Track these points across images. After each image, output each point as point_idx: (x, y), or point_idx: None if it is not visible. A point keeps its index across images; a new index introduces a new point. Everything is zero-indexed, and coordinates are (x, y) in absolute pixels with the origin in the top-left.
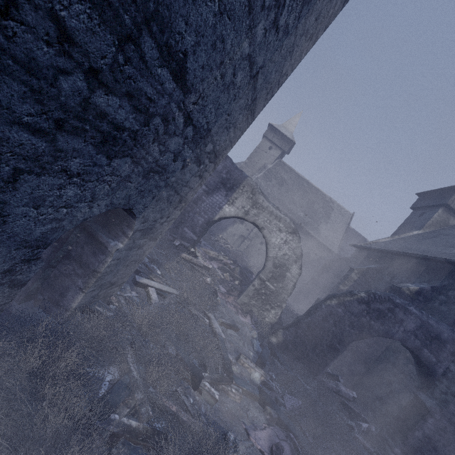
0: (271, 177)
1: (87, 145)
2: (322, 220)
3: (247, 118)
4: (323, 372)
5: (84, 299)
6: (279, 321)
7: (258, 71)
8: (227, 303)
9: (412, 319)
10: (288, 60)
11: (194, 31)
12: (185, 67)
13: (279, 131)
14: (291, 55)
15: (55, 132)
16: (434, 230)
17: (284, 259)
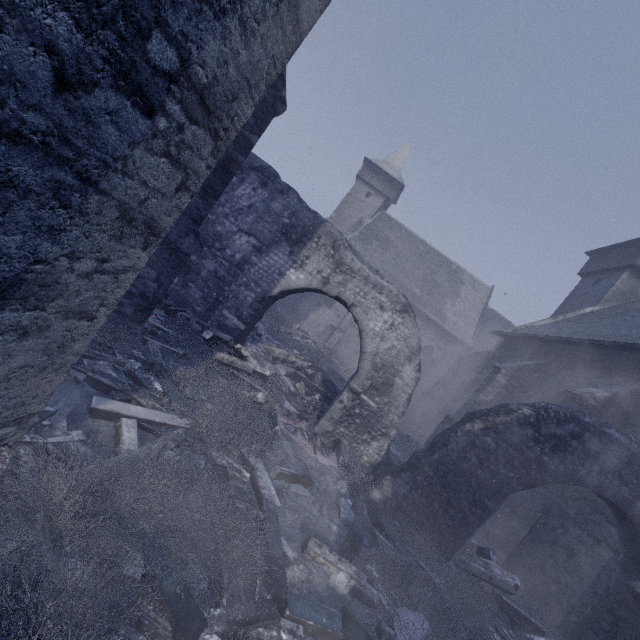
0: (371, 237)
1: None
2: (447, 298)
3: (277, 12)
4: (463, 546)
5: None
6: (385, 460)
7: None
8: (295, 433)
9: (614, 450)
10: None
11: None
12: None
13: (380, 168)
14: None
15: None
16: (617, 305)
17: (391, 355)
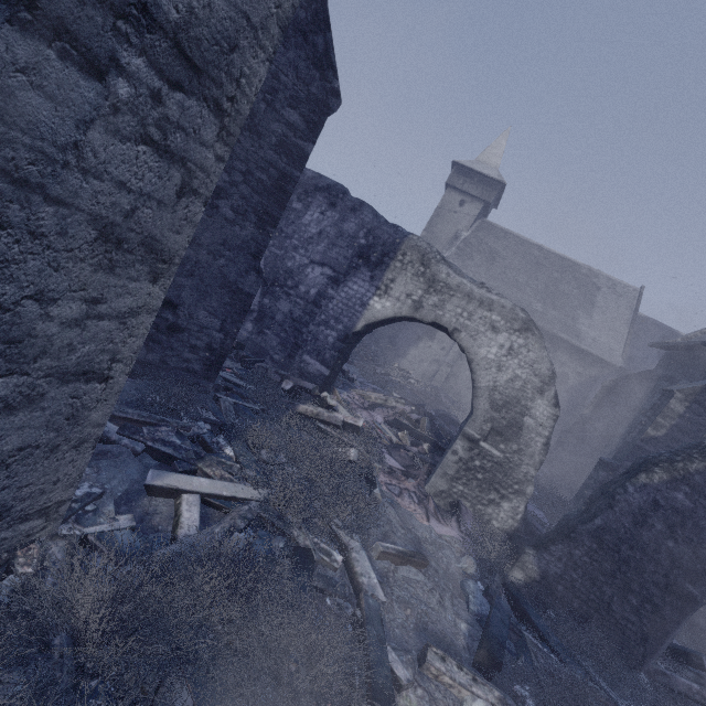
0: (472, 251)
1: None
2: (580, 309)
3: None
4: (659, 652)
5: None
6: (523, 526)
7: None
8: (401, 496)
9: None
10: None
11: None
12: None
13: (473, 170)
14: None
15: None
16: None
17: (514, 388)
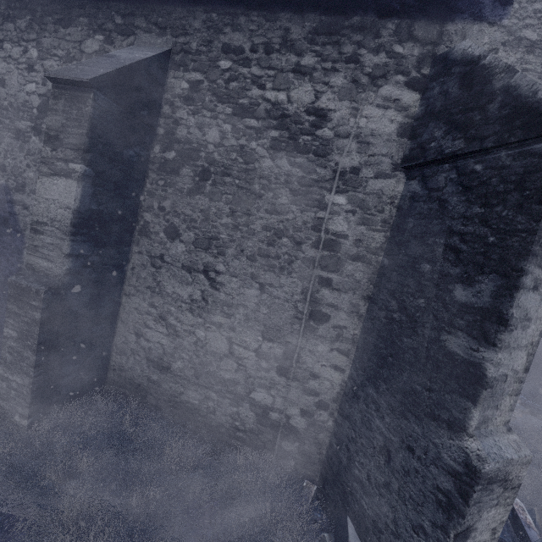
0: None
1: None
2: None
3: None
4: None
5: None
6: None
7: None
8: None
9: None
10: None
11: None
12: None
13: None
14: None
15: None
16: None
17: None
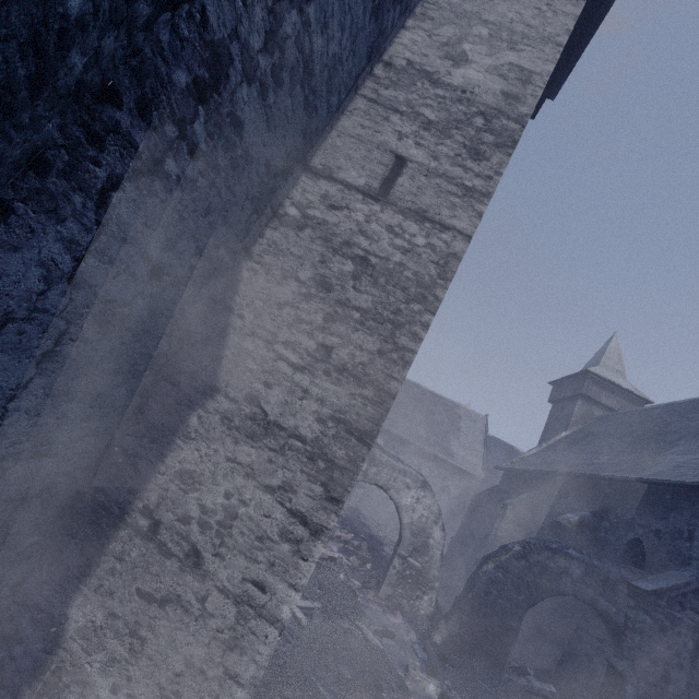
0: None
1: None
2: (451, 434)
3: None
4: (506, 665)
5: None
6: (436, 610)
7: None
8: (368, 602)
9: (575, 564)
10: None
11: None
12: None
13: None
14: None
15: None
16: (582, 428)
17: (422, 522)
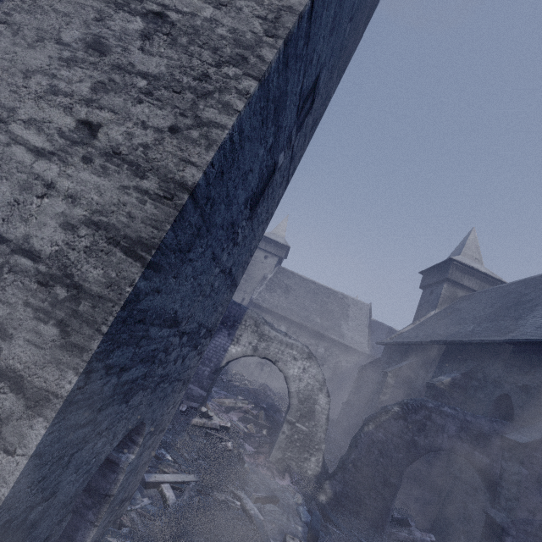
0: (275, 287)
1: (114, 407)
2: (341, 319)
3: (230, 291)
4: (389, 520)
5: (96, 534)
6: (323, 469)
7: (231, 268)
8: (258, 466)
9: (451, 421)
10: (253, 242)
11: (180, 300)
12: (176, 316)
13: (270, 238)
14: (255, 238)
15: (96, 415)
16: (448, 306)
17: (308, 390)
